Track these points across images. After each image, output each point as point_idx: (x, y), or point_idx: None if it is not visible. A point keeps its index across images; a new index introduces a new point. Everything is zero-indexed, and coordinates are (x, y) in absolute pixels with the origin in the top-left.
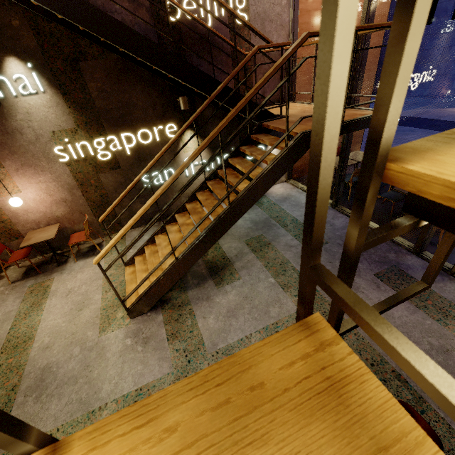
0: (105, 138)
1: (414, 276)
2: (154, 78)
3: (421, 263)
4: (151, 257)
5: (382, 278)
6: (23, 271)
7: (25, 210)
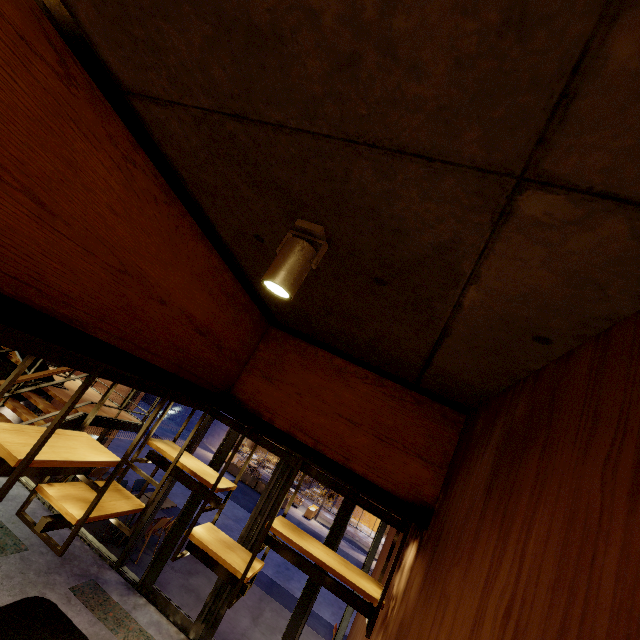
0: None
1: (107, 590)
2: None
3: (118, 578)
4: None
5: (77, 591)
6: None
7: None
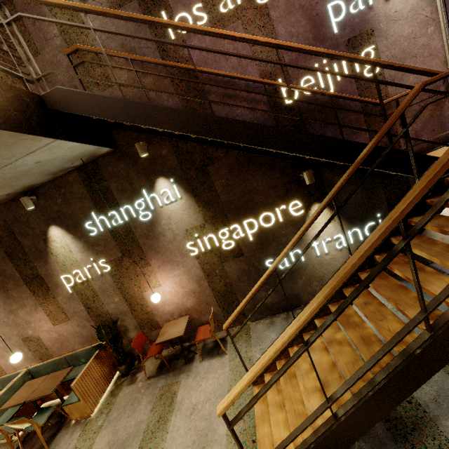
0: (229, 228)
1: None
2: (274, 161)
3: None
4: (287, 385)
5: None
6: (157, 364)
7: (163, 302)
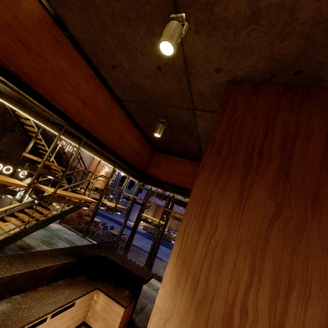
0: None
1: None
2: (34, 153)
3: None
4: None
5: None
6: None
7: None
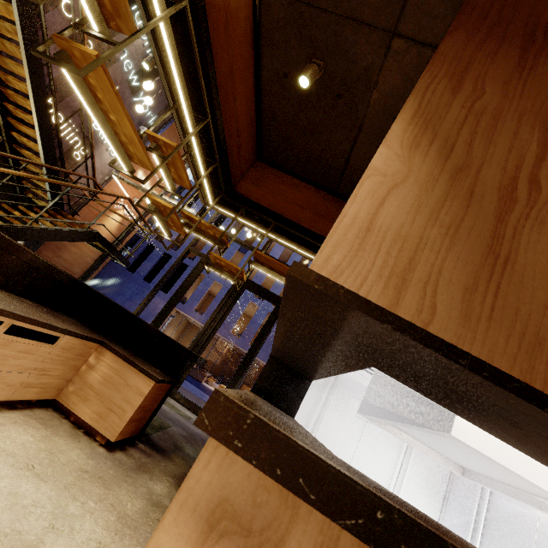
0: None
1: None
2: None
3: None
4: None
5: None
6: None
7: None
